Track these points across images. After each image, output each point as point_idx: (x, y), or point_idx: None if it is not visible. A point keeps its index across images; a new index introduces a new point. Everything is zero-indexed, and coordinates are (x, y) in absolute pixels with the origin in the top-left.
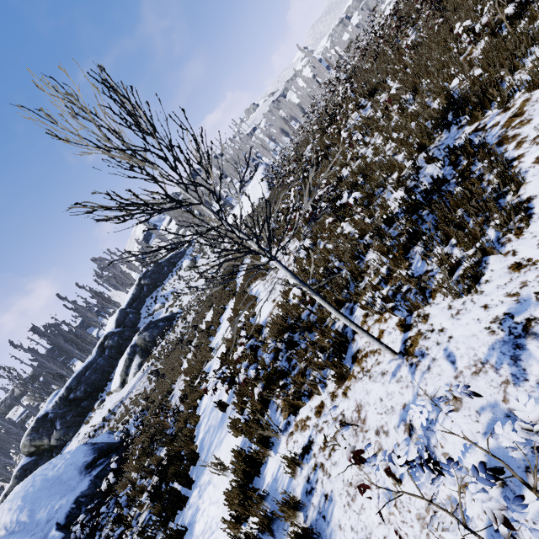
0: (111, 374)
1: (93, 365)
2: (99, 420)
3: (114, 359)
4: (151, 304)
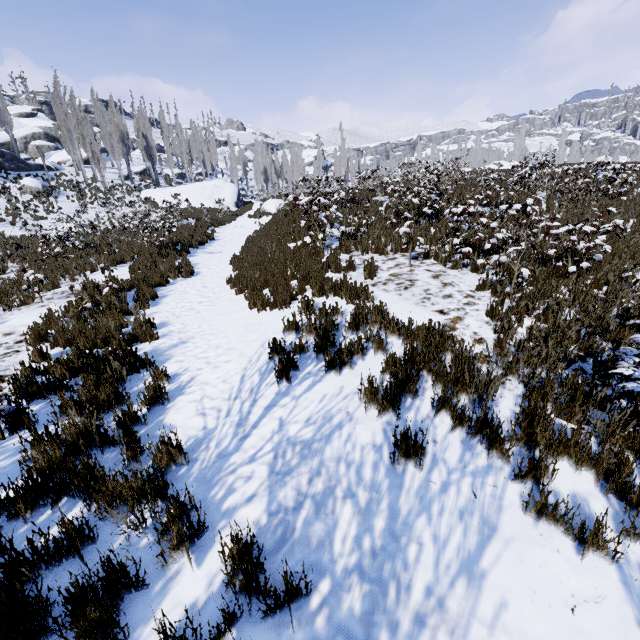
0: None
1: None
2: None
3: None
4: None
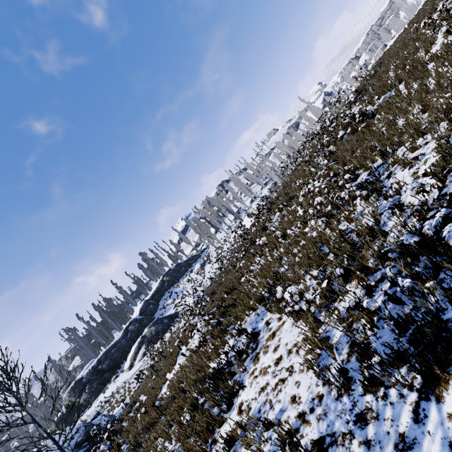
0: (128, 353)
1: (118, 344)
2: (110, 393)
3: (132, 341)
4: (167, 298)
